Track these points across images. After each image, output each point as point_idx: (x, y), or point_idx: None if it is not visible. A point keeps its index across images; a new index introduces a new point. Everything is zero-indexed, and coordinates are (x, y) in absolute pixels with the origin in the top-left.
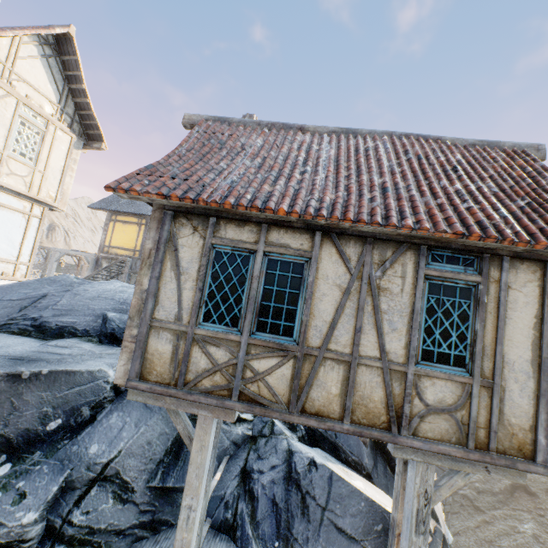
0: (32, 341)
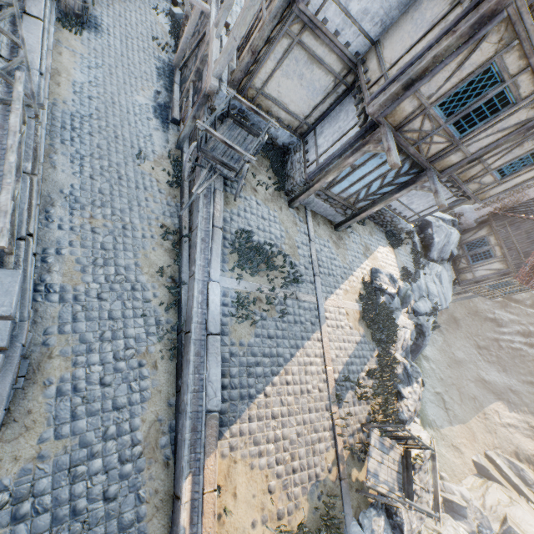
0: (443, 269)
